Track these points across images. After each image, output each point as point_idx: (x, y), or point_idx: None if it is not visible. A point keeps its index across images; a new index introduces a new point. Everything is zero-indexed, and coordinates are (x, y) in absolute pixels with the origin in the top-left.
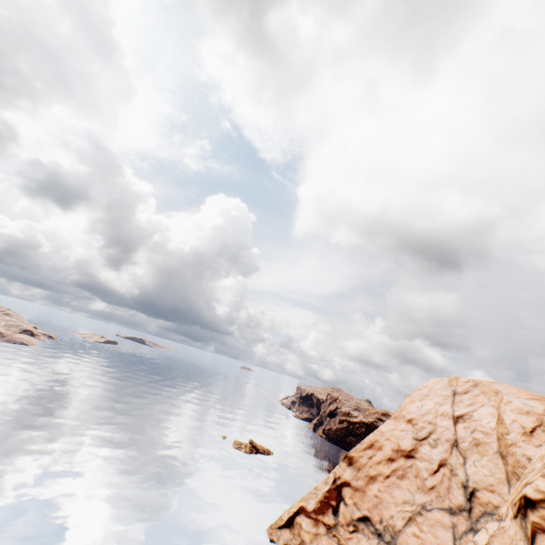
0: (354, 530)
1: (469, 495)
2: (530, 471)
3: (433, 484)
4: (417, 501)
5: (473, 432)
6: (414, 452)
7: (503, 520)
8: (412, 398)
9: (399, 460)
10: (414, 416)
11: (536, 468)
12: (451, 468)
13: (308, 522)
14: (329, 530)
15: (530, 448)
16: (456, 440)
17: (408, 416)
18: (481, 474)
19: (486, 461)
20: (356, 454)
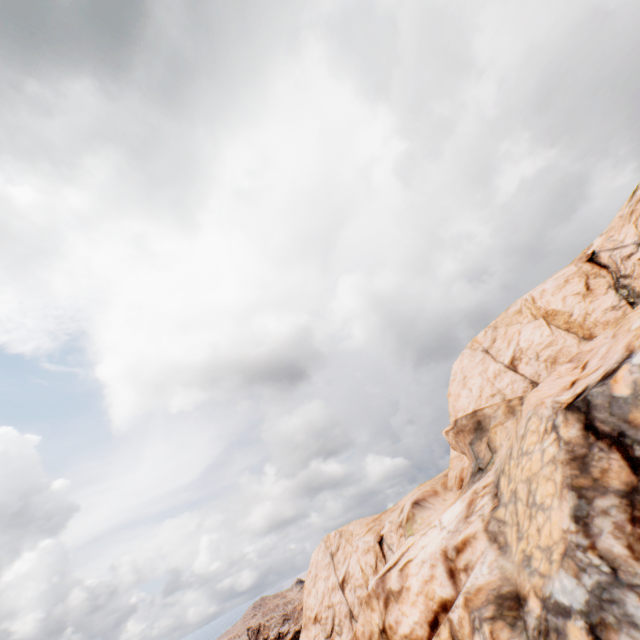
0: None
1: None
2: None
3: None
4: None
5: (355, 590)
6: None
7: None
8: (308, 589)
9: None
10: (317, 610)
11: None
12: None
13: None
14: None
15: None
16: (350, 610)
17: (313, 614)
18: None
19: None
20: None
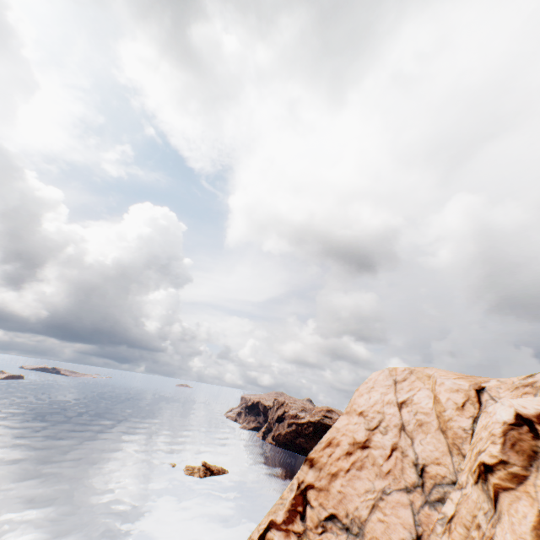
0: (323, 530)
1: (420, 471)
2: (479, 440)
3: (389, 468)
4: (377, 487)
5: (416, 414)
6: (368, 442)
7: (464, 488)
8: (360, 392)
9: (356, 452)
10: (364, 409)
11: (483, 437)
12: (402, 450)
13: (280, 535)
14: (300, 537)
15: (464, 420)
16: (402, 424)
17: (359, 410)
18: (428, 451)
19: (430, 438)
20: (316, 454)
